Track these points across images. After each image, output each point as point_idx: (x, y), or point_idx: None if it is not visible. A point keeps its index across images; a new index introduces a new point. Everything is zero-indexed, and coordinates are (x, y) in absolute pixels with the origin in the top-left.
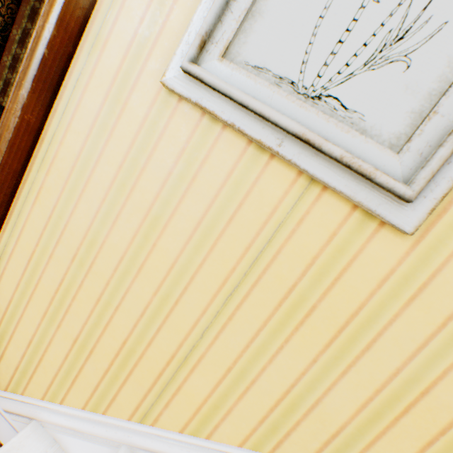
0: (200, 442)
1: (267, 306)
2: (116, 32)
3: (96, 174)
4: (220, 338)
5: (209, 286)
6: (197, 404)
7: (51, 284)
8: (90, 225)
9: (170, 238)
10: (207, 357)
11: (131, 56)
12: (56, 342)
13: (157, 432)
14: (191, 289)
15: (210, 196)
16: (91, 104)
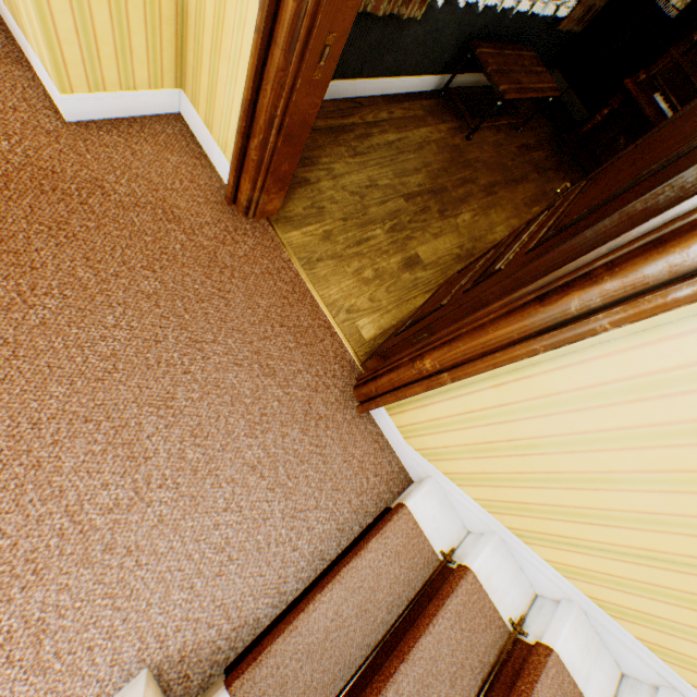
0: (556, 573)
1: (675, 584)
2: (688, 339)
3: (568, 416)
4: (615, 561)
5: (630, 540)
6: (567, 563)
7: (480, 436)
8: (539, 437)
9: (615, 498)
10: (594, 557)
11: (689, 371)
12: (467, 462)
13: (525, 546)
14: (611, 529)
15: (684, 511)
16: (601, 371)
